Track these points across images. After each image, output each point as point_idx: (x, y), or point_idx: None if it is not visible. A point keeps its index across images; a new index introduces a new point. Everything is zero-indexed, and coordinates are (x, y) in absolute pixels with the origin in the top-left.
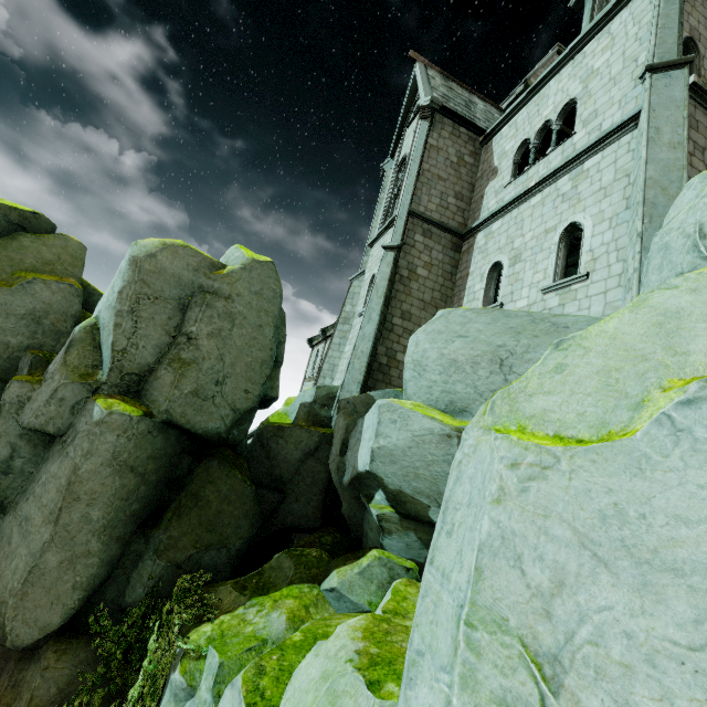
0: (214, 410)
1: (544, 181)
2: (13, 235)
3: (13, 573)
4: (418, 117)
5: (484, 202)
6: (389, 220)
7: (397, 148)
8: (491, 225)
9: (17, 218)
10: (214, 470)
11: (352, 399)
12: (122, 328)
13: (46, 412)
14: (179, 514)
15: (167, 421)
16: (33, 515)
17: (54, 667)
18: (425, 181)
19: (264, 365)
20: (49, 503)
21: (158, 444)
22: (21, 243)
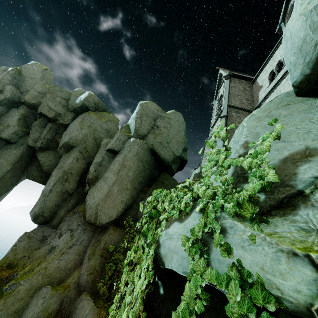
0: (166, 152)
1: (284, 74)
2: (103, 112)
3: (102, 194)
4: (224, 81)
5: (259, 97)
6: (219, 112)
7: (216, 96)
8: (265, 101)
9: (104, 107)
10: (167, 176)
11: None
12: (137, 122)
13: (115, 144)
14: (156, 186)
15: (152, 149)
16: (109, 175)
17: (113, 234)
18: (232, 96)
19: (182, 143)
20: (115, 169)
21: (149, 158)
22: (104, 114)
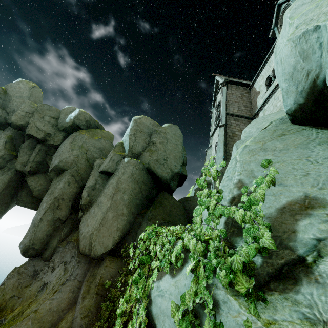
0: (164, 169)
1: None
2: (95, 129)
3: (96, 221)
4: (221, 88)
5: (257, 104)
6: (218, 121)
7: (214, 103)
8: (263, 108)
9: (97, 124)
10: (166, 195)
11: (220, 170)
12: (131, 139)
13: (108, 165)
14: (155, 207)
15: (148, 168)
16: (103, 200)
17: (109, 266)
18: (230, 104)
19: (180, 158)
20: (109, 193)
21: (145, 178)
22: (97, 131)
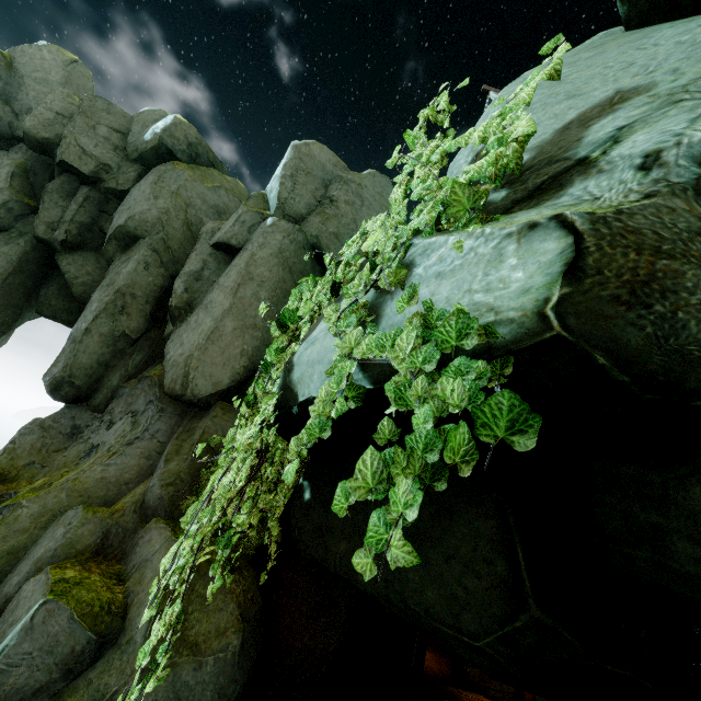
0: None
1: None
2: (209, 168)
3: (199, 335)
4: None
5: None
6: None
7: None
8: None
9: (212, 158)
10: None
11: None
12: (285, 186)
13: (232, 231)
14: None
15: (316, 248)
16: (217, 297)
17: (221, 418)
18: None
19: None
20: (230, 284)
21: (308, 267)
22: (213, 173)
